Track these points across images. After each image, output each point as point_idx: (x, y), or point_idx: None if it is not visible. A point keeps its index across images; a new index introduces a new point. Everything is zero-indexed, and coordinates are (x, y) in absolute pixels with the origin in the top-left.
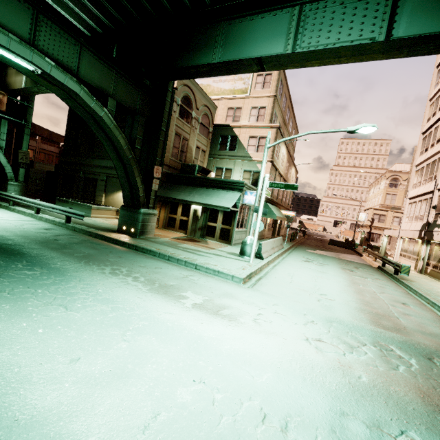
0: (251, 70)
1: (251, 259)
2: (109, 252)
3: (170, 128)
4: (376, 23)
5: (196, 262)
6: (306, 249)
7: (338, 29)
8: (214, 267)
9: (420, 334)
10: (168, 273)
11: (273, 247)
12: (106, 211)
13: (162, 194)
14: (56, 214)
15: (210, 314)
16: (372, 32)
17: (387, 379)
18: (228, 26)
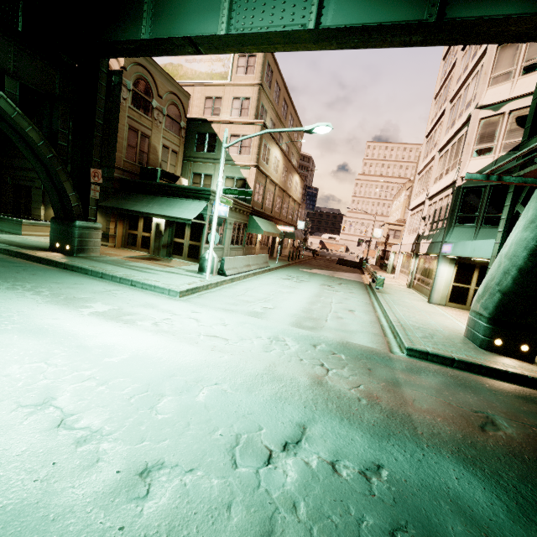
0: (188, 52)
1: (207, 275)
2: (22, 270)
3: (119, 120)
4: (307, 6)
5: (133, 278)
6: (300, 268)
7: (271, 10)
8: (152, 282)
9: (332, 330)
10: (87, 288)
11: (250, 264)
12: (45, 227)
13: (114, 204)
14: None
15: (105, 319)
16: (303, 17)
17: (248, 358)
18: None
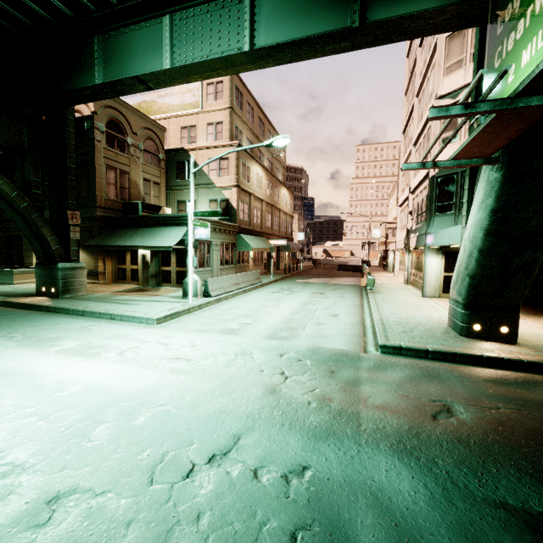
0: (140, 89)
1: (189, 299)
2: (2, 318)
3: (96, 162)
4: (240, 31)
5: (112, 312)
6: (296, 279)
7: (209, 39)
8: (130, 313)
9: (307, 337)
10: (62, 327)
11: (239, 282)
12: None
13: (98, 242)
14: None
15: (70, 355)
16: (238, 42)
17: (206, 375)
18: (105, 40)
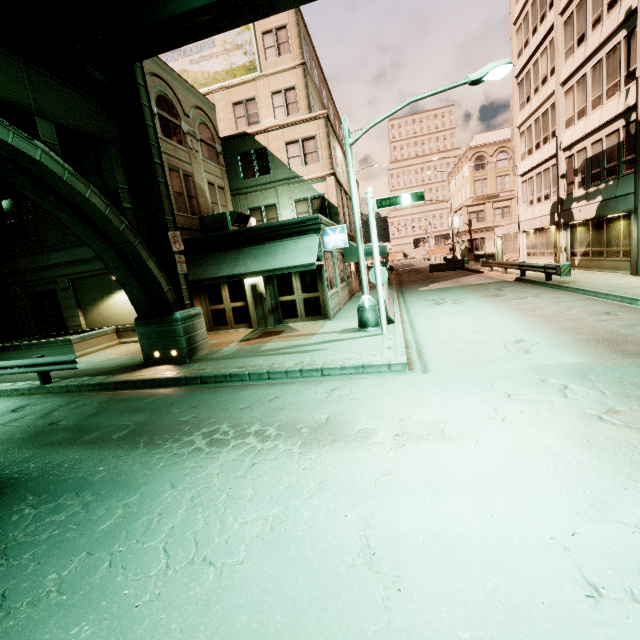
0: (297, 0)
1: (384, 329)
2: (168, 406)
3: None
4: None
5: (320, 366)
6: (415, 288)
7: None
8: (352, 362)
9: None
10: (296, 401)
11: (388, 300)
12: (99, 338)
13: (190, 277)
14: (10, 375)
15: (439, 444)
16: None
17: None
18: None
